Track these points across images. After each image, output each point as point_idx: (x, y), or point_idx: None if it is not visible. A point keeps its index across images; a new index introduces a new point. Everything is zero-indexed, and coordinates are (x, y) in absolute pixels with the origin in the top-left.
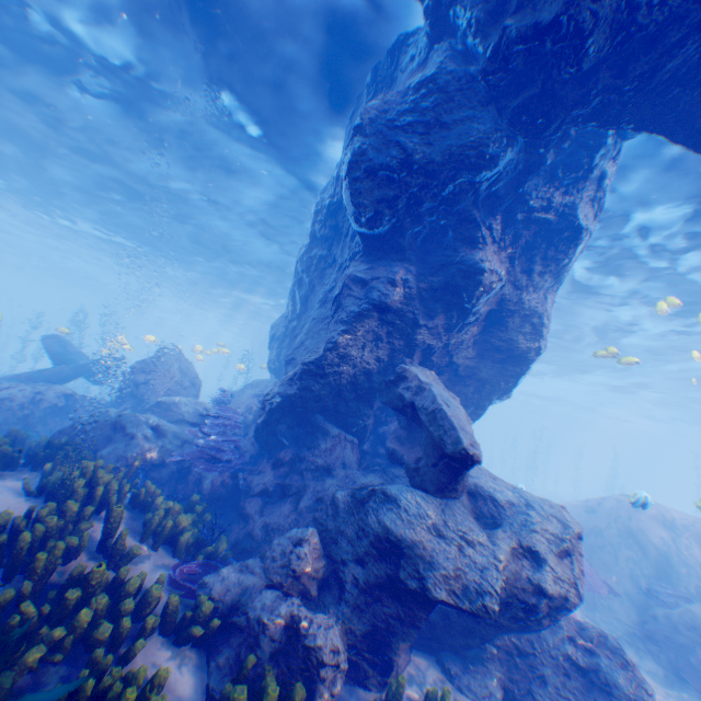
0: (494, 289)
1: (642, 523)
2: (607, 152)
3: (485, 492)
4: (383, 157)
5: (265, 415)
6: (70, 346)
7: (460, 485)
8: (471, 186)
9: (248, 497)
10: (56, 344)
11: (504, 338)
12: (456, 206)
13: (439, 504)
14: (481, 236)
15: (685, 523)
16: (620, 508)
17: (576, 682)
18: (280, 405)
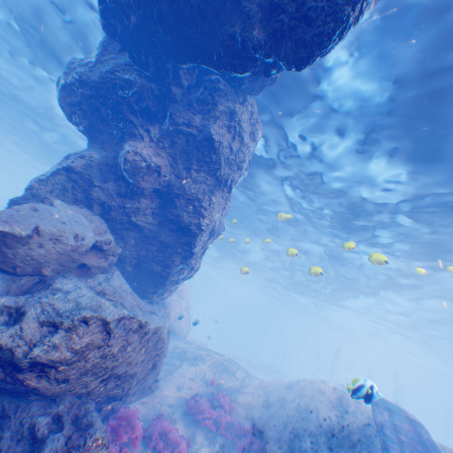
0: (141, 166)
1: (320, 402)
2: (229, 96)
3: (52, 282)
4: (69, 78)
5: None
6: None
7: (10, 262)
8: (124, 100)
9: None
10: None
11: (174, 212)
12: (123, 115)
13: None
14: (141, 135)
15: (356, 409)
16: (308, 388)
17: (21, 450)
18: None
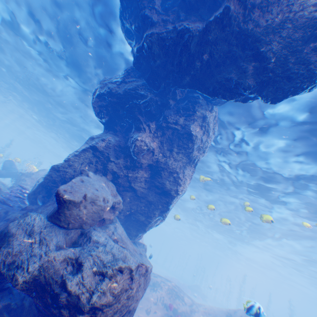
0: (144, 149)
1: None
2: (203, 107)
3: (90, 235)
4: (103, 90)
5: (34, 187)
6: (14, 165)
7: (67, 220)
8: (137, 106)
9: (2, 222)
10: (8, 163)
11: (159, 180)
12: (134, 114)
13: (47, 224)
14: (144, 128)
15: None
16: None
17: None
18: (42, 184)
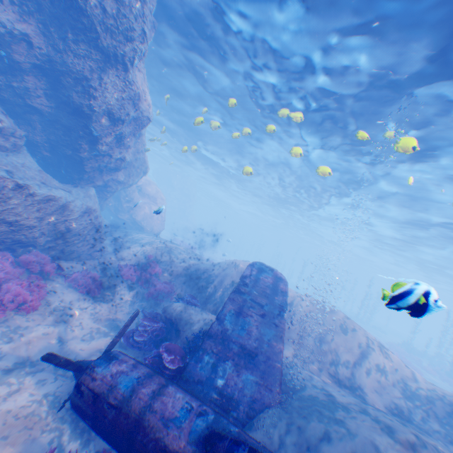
0: (5, 36)
1: (230, 272)
2: None
3: None
4: None
5: None
6: None
7: None
8: None
9: None
10: None
11: (66, 94)
12: None
13: None
14: None
15: None
16: (227, 263)
17: None
18: None
